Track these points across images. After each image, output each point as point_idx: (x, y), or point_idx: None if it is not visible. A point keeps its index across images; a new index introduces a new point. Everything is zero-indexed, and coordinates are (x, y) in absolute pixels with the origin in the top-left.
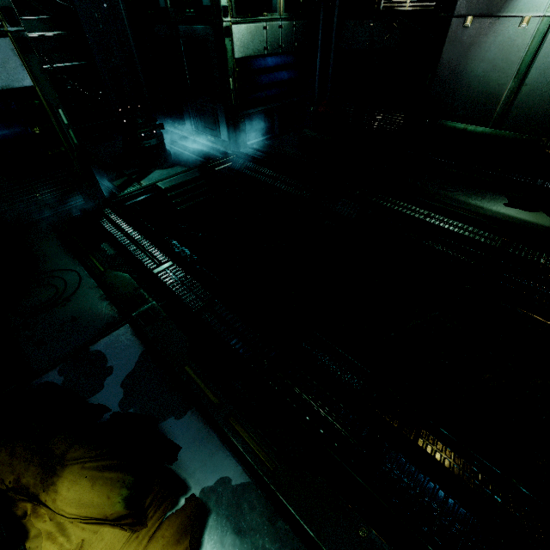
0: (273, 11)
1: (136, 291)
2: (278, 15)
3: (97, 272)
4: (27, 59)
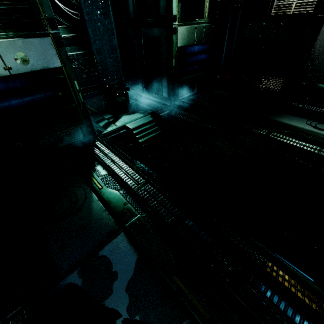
0: (201, 18)
1: (125, 205)
2: (203, 20)
3: (97, 189)
4: (59, 50)
